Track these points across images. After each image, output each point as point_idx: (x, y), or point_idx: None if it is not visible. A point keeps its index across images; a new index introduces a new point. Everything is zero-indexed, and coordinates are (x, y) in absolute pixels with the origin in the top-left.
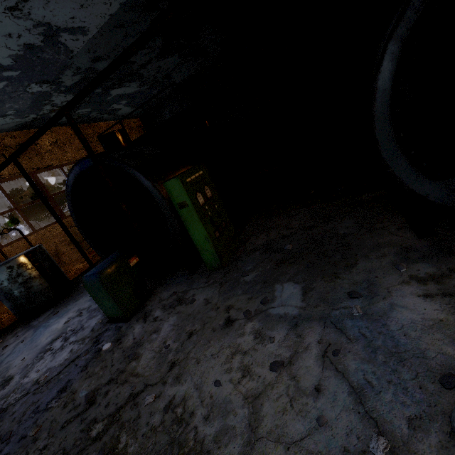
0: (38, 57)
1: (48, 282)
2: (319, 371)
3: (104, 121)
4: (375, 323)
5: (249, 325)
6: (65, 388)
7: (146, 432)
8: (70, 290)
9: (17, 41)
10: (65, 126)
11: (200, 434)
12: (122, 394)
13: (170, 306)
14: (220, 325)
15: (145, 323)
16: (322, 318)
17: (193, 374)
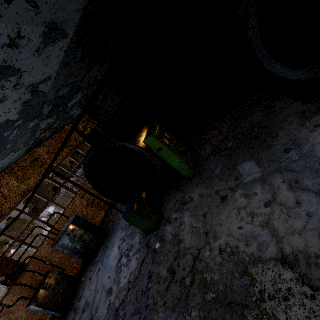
0: (30, 105)
1: (92, 233)
2: (293, 195)
3: (67, 125)
4: (308, 158)
5: (237, 194)
6: (151, 275)
7: (218, 268)
8: (104, 233)
9: (19, 102)
10: (48, 140)
11: (249, 252)
12: (189, 260)
13: (180, 209)
14: (219, 202)
15: (171, 224)
16: (277, 170)
17: (222, 231)
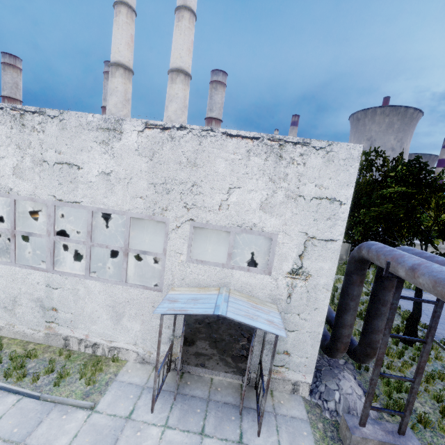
0: None
1: None
2: None
3: None
4: None
5: None
6: None
7: None
8: None
9: None
10: None
11: None
12: None
13: None
14: None
15: None
16: None
17: None
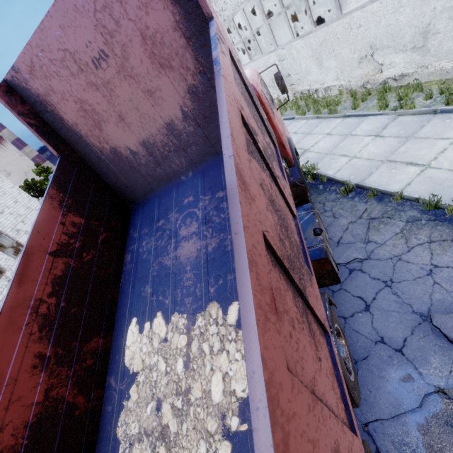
0: None
1: None
2: None
3: None
4: None
5: None
6: None
7: None
8: None
9: None
10: None
11: None
12: None
13: None
14: None
15: None
16: None
17: None
